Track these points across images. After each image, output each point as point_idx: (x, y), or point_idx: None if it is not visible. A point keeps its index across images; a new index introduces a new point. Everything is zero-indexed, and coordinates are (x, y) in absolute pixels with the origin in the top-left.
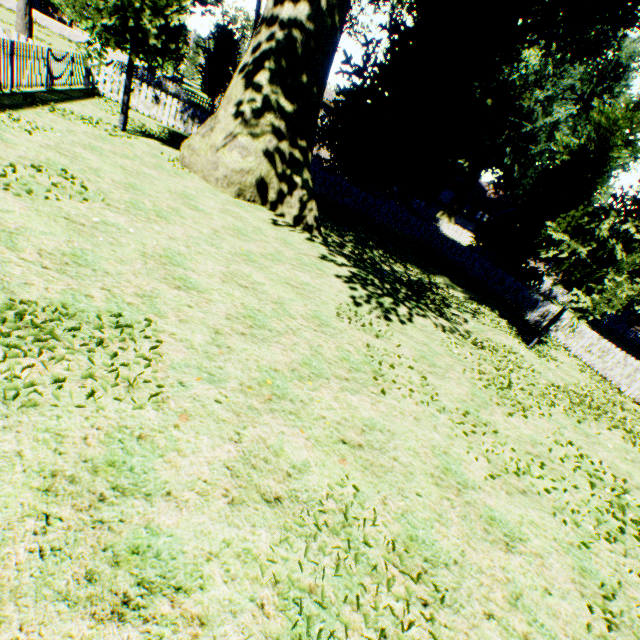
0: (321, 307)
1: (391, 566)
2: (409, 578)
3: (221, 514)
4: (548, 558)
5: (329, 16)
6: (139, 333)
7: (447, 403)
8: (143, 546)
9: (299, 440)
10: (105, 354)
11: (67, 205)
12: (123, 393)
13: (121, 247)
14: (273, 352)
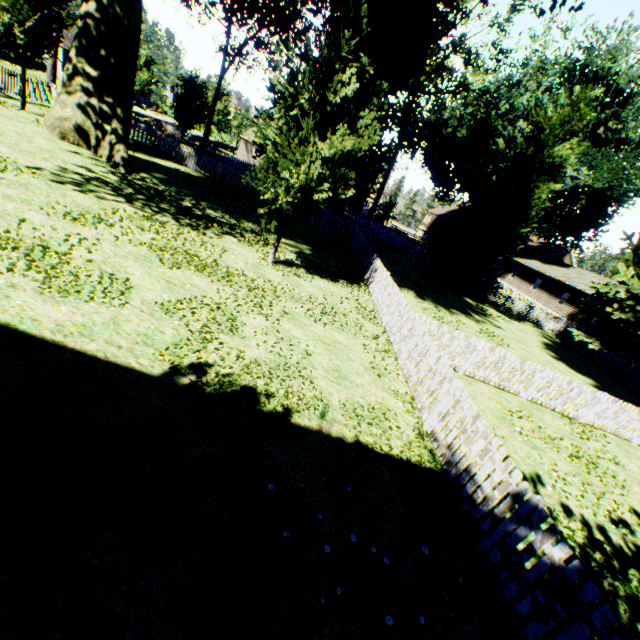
0: None
1: None
2: None
3: None
4: None
5: (112, 8)
6: None
7: None
8: None
9: None
10: None
11: None
12: None
13: None
14: None
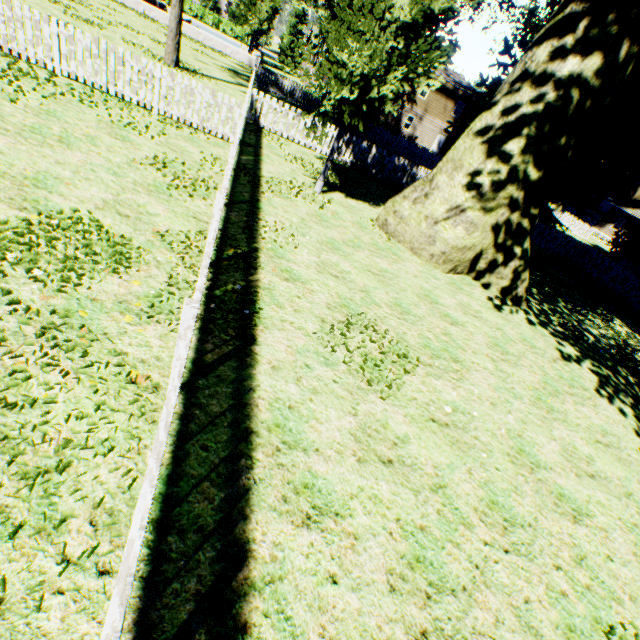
0: None
1: None
2: None
3: None
4: None
5: (622, 67)
6: None
7: None
8: None
9: None
10: None
11: (411, 388)
12: None
13: (492, 454)
14: None
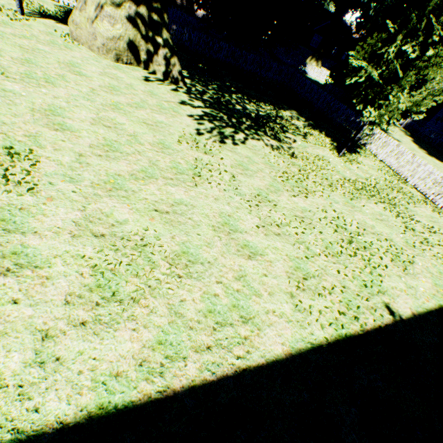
0: (167, 137)
1: (165, 263)
2: (175, 267)
3: (66, 241)
4: (276, 263)
5: None
6: (25, 158)
7: (246, 191)
8: (19, 252)
9: (125, 210)
10: (1, 170)
11: None
12: (12, 189)
13: (16, 106)
14: (120, 165)
